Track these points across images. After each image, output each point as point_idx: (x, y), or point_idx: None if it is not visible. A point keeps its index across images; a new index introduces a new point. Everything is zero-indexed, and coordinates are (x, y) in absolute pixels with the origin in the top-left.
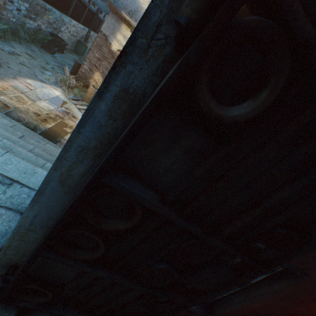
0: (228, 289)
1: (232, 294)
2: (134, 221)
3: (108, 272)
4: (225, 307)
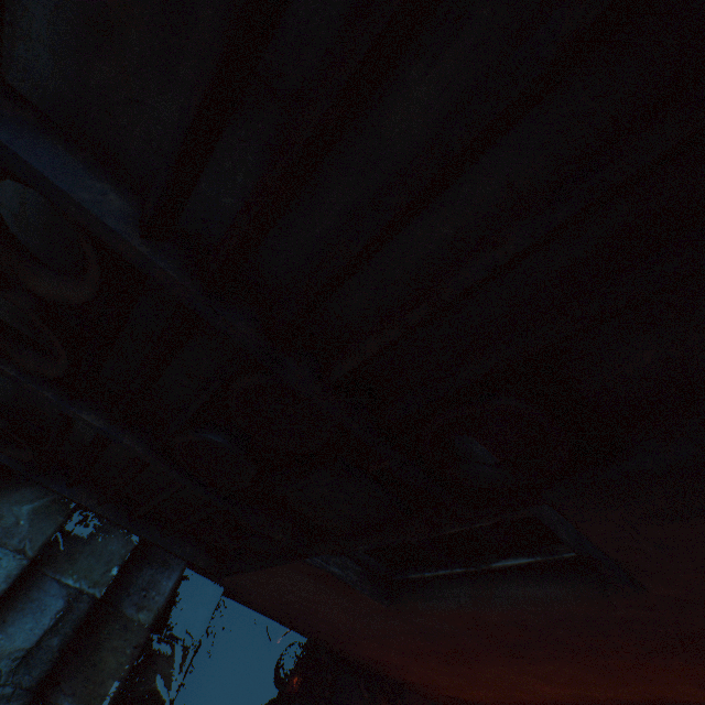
0: (439, 566)
1: (446, 577)
2: (92, 282)
3: (102, 421)
4: (423, 598)
